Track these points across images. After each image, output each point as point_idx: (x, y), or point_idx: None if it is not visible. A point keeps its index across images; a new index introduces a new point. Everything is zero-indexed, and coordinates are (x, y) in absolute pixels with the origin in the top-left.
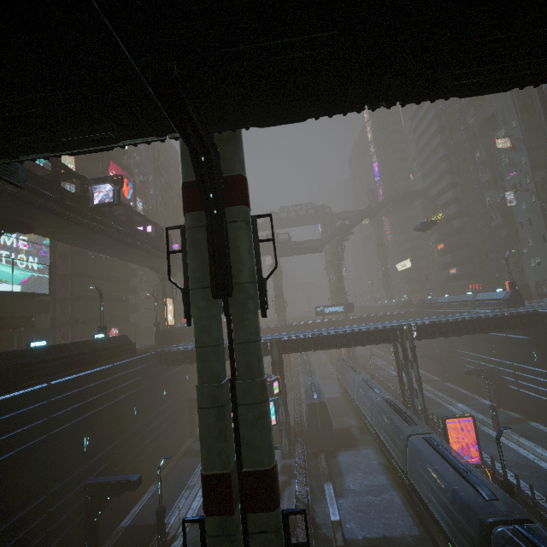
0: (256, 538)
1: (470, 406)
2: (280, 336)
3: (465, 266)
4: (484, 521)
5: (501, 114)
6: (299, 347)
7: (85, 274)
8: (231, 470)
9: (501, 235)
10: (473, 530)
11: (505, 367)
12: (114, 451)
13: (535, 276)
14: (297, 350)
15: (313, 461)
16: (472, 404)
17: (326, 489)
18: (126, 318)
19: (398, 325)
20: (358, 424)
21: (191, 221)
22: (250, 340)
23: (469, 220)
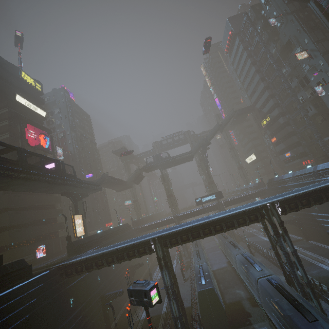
0: None
1: None
2: (160, 233)
3: (296, 148)
4: None
5: (294, 38)
6: (178, 241)
7: (12, 208)
8: None
9: (317, 121)
10: None
11: None
12: None
13: None
14: (178, 244)
15: None
16: None
17: None
18: (54, 234)
19: (262, 204)
20: (247, 295)
21: None
22: None
23: (290, 116)
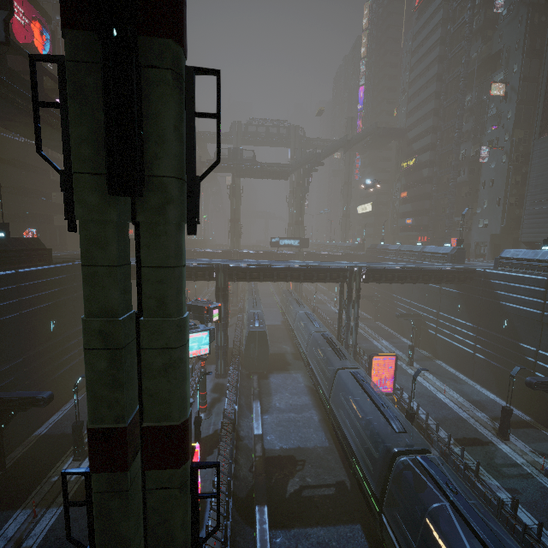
0: (155, 494)
1: (392, 343)
2: (228, 262)
3: (421, 218)
4: (389, 448)
5: (507, 52)
6: (247, 276)
7: None
8: (127, 424)
9: (462, 192)
10: (378, 454)
11: (431, 315)
12: (22, 365)
13: (479, 237)
14: (245, 279)
15: (245, 381)
16: (394, 342)
17: (254, 407)
18: (47, 219)
19: (350, 266)
20: (293, 351)
21: (73, 48)
22: (167, 264)
23: (438, 172)
